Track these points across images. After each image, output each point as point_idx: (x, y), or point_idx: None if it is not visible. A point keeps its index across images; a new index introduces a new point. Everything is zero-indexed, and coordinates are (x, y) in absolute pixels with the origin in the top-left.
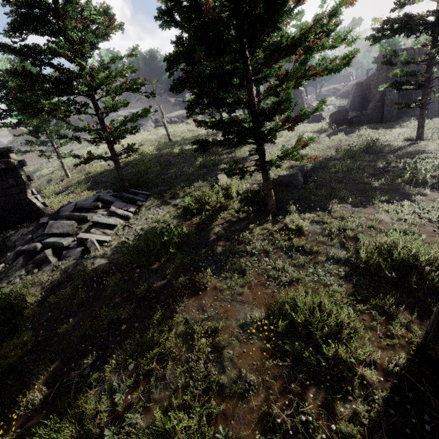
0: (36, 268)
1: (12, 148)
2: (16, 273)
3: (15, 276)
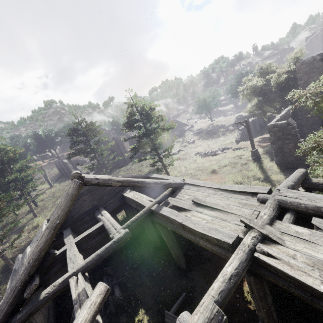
0: None
1: None
2: None
3: None
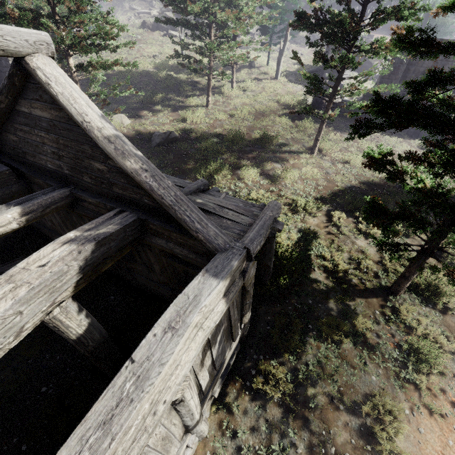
0: None
1: None
2: None
3: None
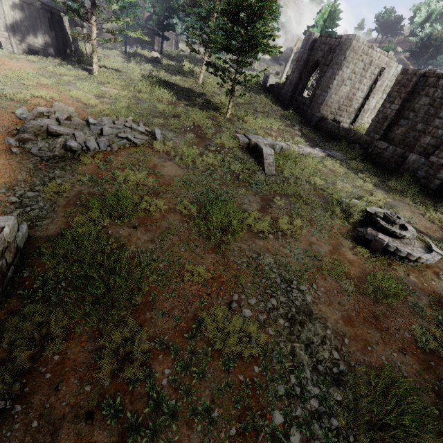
0: None
1: None
2: None
3: None
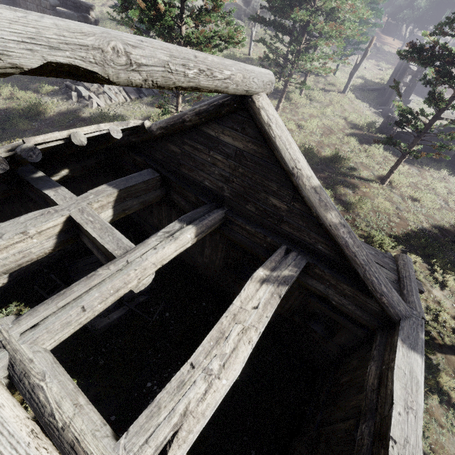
0: (66, 99)
1: (93, 7)
2: (58, 96)
3: (56, 97)
